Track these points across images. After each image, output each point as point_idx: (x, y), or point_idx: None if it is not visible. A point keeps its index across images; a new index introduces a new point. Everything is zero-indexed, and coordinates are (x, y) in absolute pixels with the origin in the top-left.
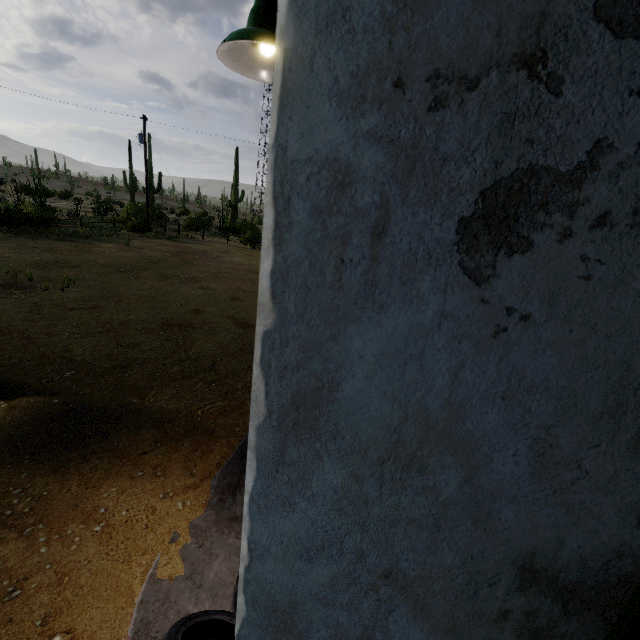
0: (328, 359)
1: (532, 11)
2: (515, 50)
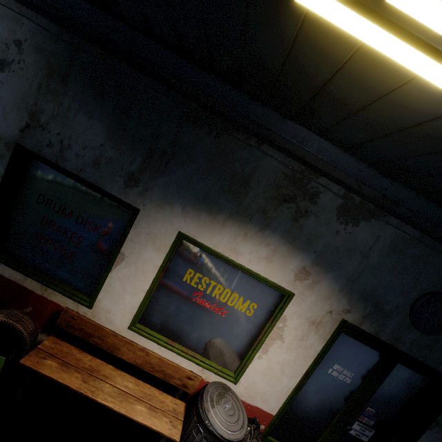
0: None
1: (7, 38)
2: (5, 42)
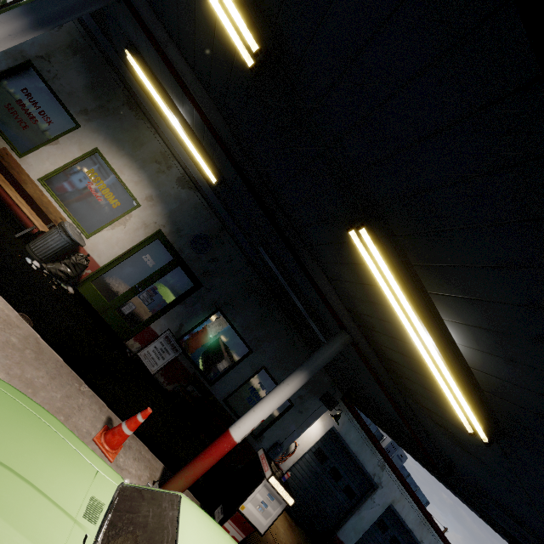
0: None
1: None
2: None
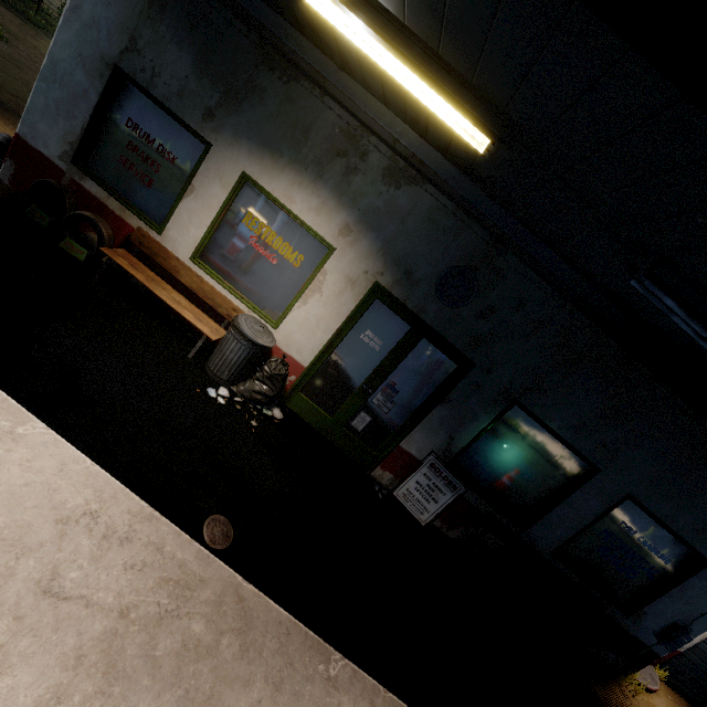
0: (83, 0)
1: None
2: None
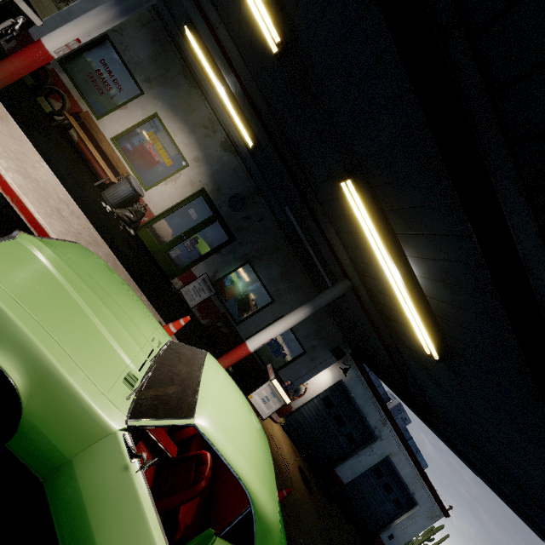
0: None
1: None
2: None
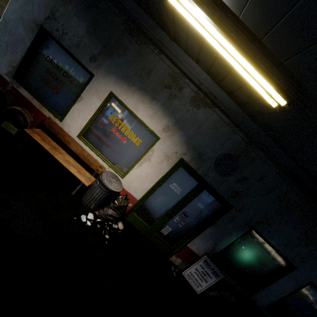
0: None
1: None
2: None
